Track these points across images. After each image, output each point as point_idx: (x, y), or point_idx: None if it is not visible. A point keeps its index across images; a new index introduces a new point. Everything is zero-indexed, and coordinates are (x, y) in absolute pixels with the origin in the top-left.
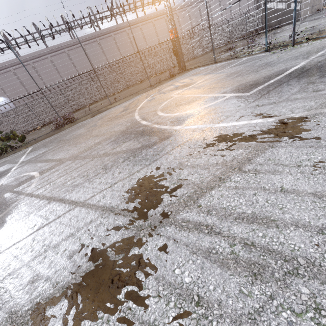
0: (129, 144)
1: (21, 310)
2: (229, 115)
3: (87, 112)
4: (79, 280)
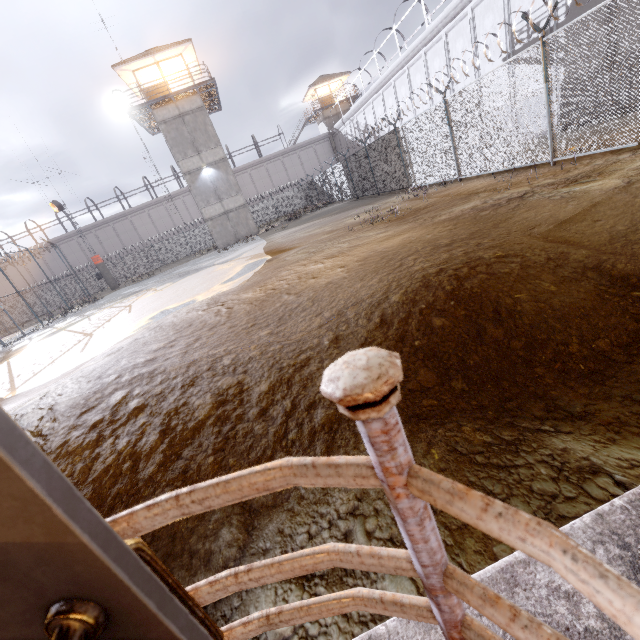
0: None
1: None
2: None
3: (7, 333)
4: None
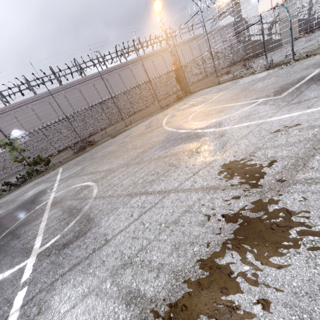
0: (181, 146)
1: (185, 268)
2: (275, 112)
3: (103, 136)
4: (232, 236)
